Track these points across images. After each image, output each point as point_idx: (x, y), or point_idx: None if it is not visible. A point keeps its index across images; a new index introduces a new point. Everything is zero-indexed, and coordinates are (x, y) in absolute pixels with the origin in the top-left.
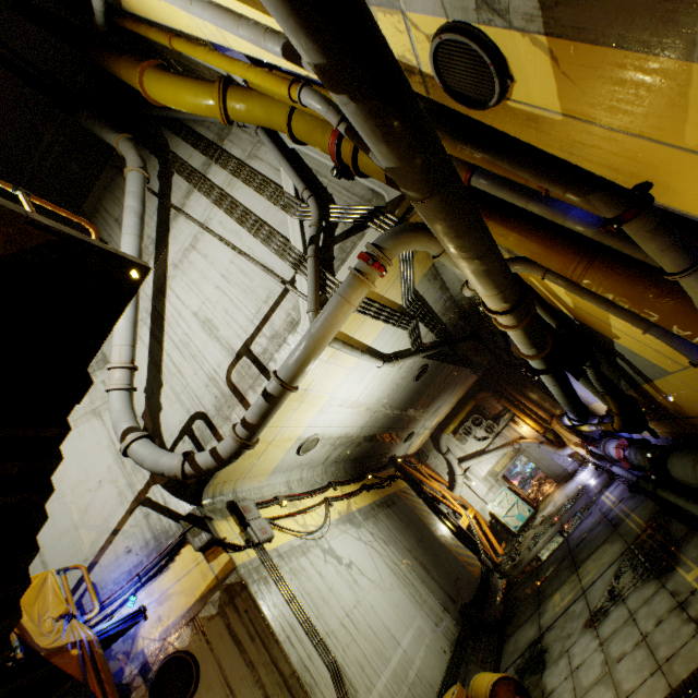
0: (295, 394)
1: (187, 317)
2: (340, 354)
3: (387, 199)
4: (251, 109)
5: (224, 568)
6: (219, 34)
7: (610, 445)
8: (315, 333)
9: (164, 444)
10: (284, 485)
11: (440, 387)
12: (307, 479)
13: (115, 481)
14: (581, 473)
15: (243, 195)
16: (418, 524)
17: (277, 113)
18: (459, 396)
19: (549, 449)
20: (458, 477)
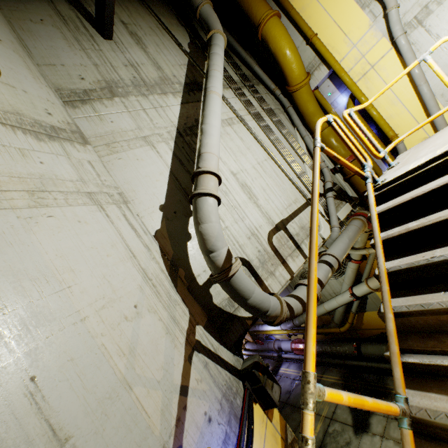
0: None
1: (224, 170)
2: None
3: (351, 195)
4: (310, 101)
5: (281, 426)
6: (359, 75)
7: (282, 342)
8: (352, 241)
9: (193, 277)
10: None
11: None
12: None
13: (154, 310)
14: None
15: (271, 128)
16: None
17: (321, 117)
18: None
19: None
20: None
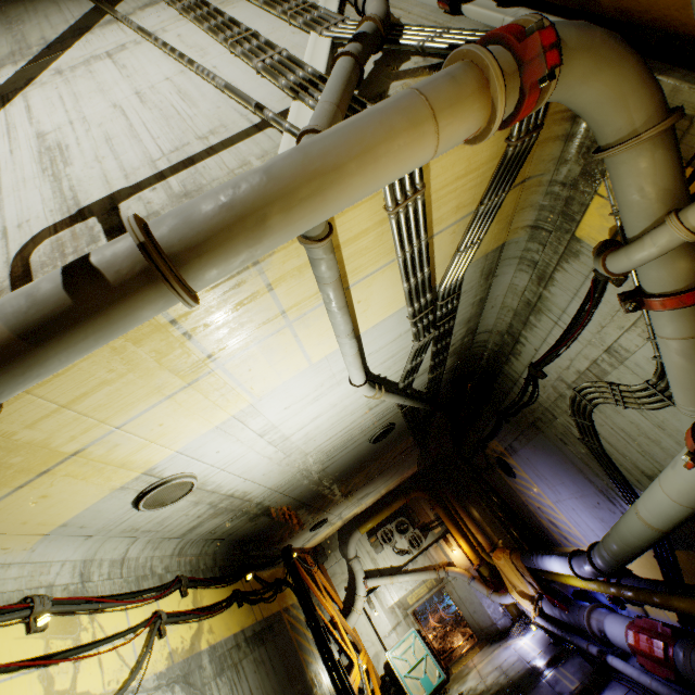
0: (180, 351)
1: (19, 137)
2: (313, 316)
3: None
4: None
5: None
6: None
7: (607, 618)
8: (316, 149)
9: None
10: (72, 569)
11: (384, 466)
12: (135, 562)
13: None
14: (521, 638)
15: (240, 13)
16: (300, 684)
17: None
18: (390, 487)
19: (481, 590)
20: (360, 598)
